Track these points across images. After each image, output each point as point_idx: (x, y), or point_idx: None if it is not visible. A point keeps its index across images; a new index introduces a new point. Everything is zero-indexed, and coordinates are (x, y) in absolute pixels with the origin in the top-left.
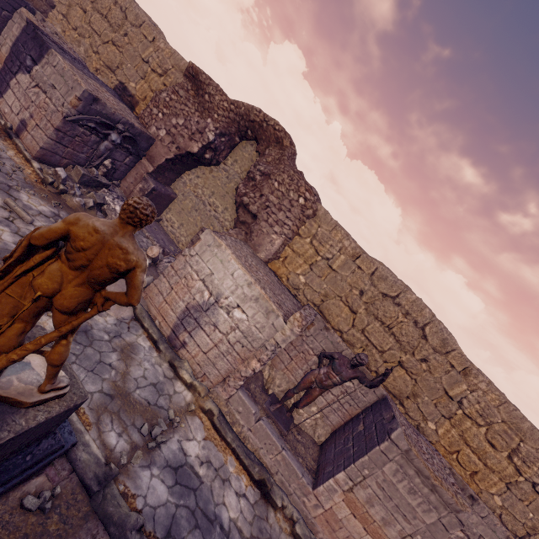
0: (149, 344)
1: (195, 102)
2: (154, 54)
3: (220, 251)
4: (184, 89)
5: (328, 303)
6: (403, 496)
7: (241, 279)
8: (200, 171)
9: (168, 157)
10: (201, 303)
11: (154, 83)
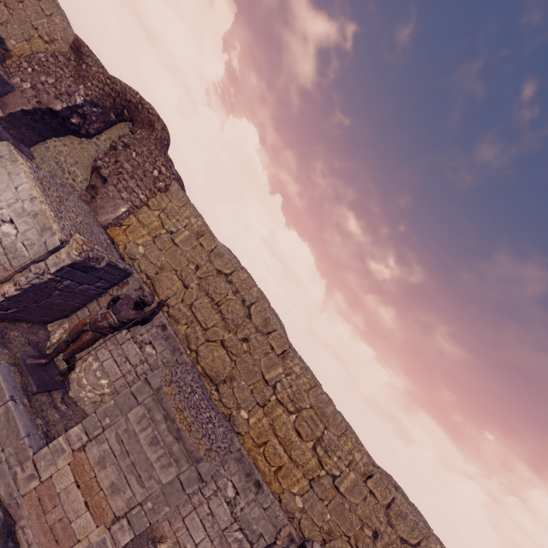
0: None
1: (74, 70)
2: (46, 24)
3: (13, 165)
4: (65, 57)
5: (161, 275)
6: (144, 449)
7: (25, 193)
8: (69, 140)
9: (24, 108)
10: None
11: (36, 46)
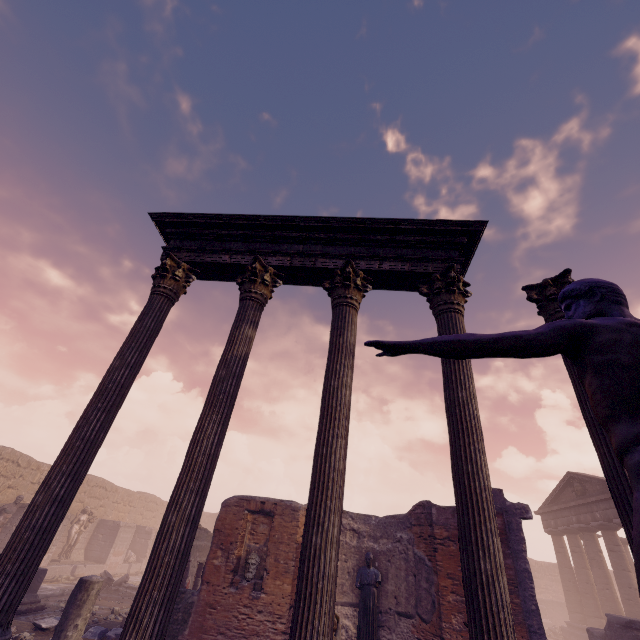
0: None
1: None
2: None
3: None
4: None
5: None
6: None
7: None
8: None
9: None
10: None
11: None
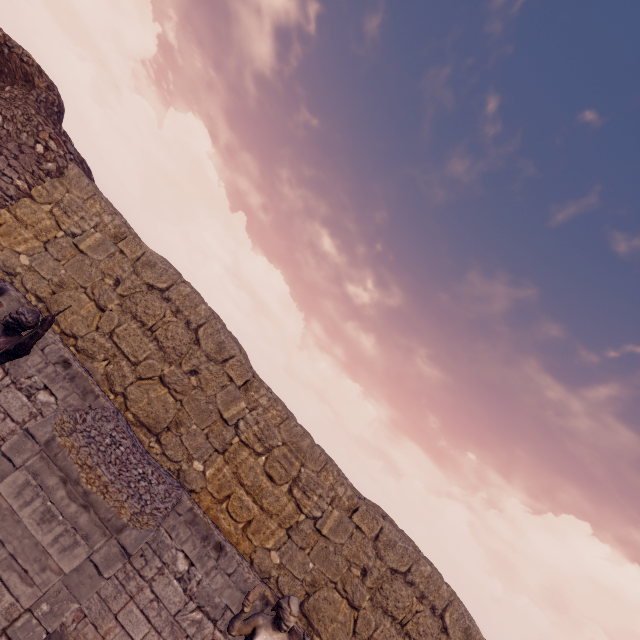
0: None
1: None
2: None
3: None
4: None
5: (60, 295)
6: (30, 532)
7: None
8: None
9: None
10: None
11: None
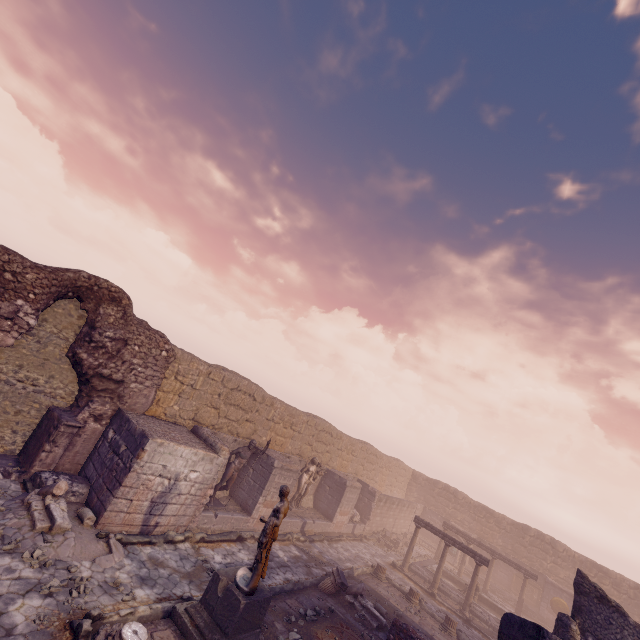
0: (149, 548)
1: None
2: None
3: (165, 448)
4: None
5: (201, 414)
6: (283, 483)
7: (188, 454)
8: None
9: None
10: (164, 490)
11: None
